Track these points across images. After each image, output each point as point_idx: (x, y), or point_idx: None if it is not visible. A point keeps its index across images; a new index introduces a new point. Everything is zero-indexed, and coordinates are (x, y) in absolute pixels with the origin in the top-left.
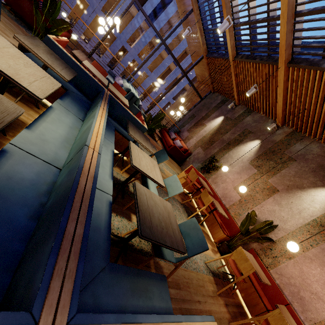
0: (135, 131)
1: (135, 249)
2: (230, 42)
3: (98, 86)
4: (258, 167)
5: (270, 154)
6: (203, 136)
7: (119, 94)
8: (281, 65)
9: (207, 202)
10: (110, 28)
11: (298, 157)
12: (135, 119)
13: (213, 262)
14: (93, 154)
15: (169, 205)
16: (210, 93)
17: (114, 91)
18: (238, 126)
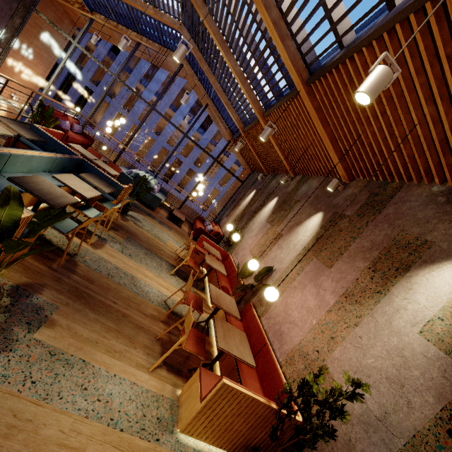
0: (94, 178)
1: (51, 244)
2: (233, 117)
3: (72, 153)
4: (272, 221)
5: (282, 205)
6: (237, 215)
7: (106, 167)
8: (259, 118)
9: (190, 251)
10: (133, 133)
11: (302, 197)
12: (110, 178)
13: (184, 310)
14: (3, 150)
15: (75, 199)
16: (250, 174)
17: (98, 163)
18: (264, 193)
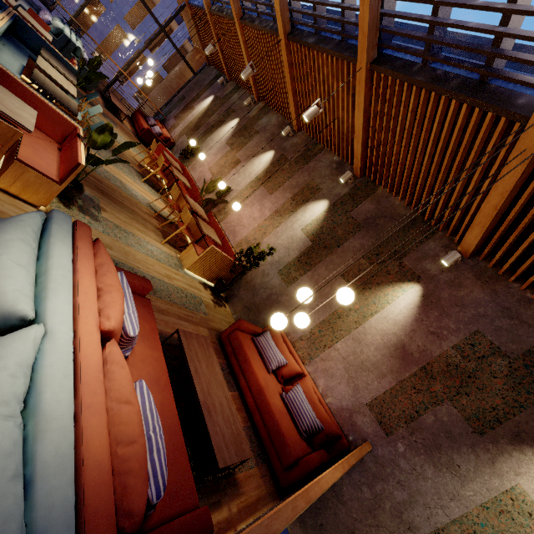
0: (52, 58)
1: None
2: None
3: None
4: (232, 145)
5: (243, 131)
6: (190, 122)
7: (35, 24)
8: (236, 21)
9: (161, 163)
10: None
11: (261, 129)
12: (58, 53)
13: (163, 212)
14: None
15: (75, 102)
16: (206, 66)
17: (26, 17)
18: (224, 106)
